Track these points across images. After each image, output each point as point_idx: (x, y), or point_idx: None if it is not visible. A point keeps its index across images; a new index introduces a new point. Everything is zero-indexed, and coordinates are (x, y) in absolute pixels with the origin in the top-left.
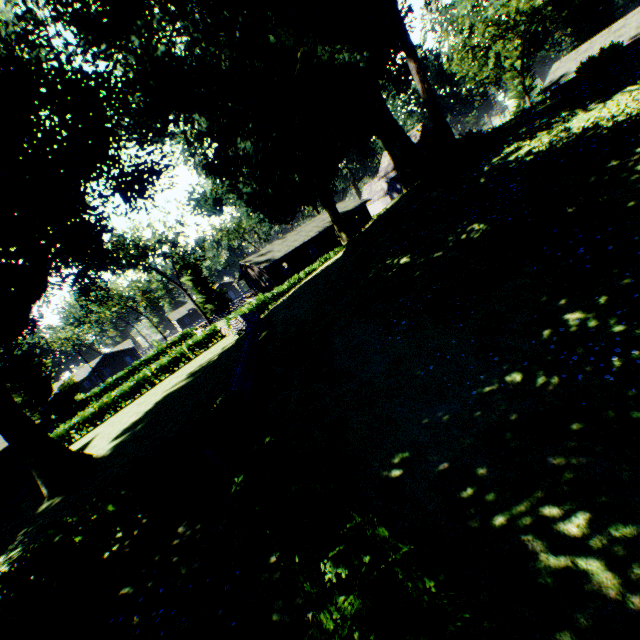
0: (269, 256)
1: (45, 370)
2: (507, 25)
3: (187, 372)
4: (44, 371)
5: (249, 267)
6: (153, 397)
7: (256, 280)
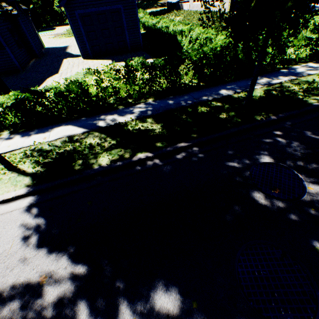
0: None
1: None
2: None
3: None
4: None
5: None
6: None
7: None
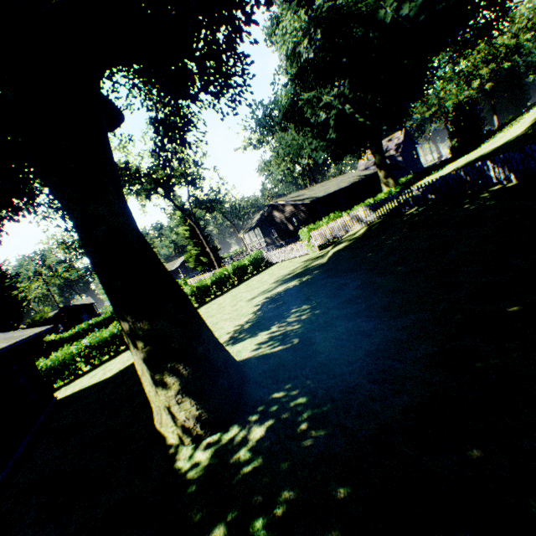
0: (306, 196)
1: (18, 294)
2: (490, 57)
3: (264, 284)
4: (17, 295)
5: (277, 208)
6: (228, 308)
7: (281, 224)
